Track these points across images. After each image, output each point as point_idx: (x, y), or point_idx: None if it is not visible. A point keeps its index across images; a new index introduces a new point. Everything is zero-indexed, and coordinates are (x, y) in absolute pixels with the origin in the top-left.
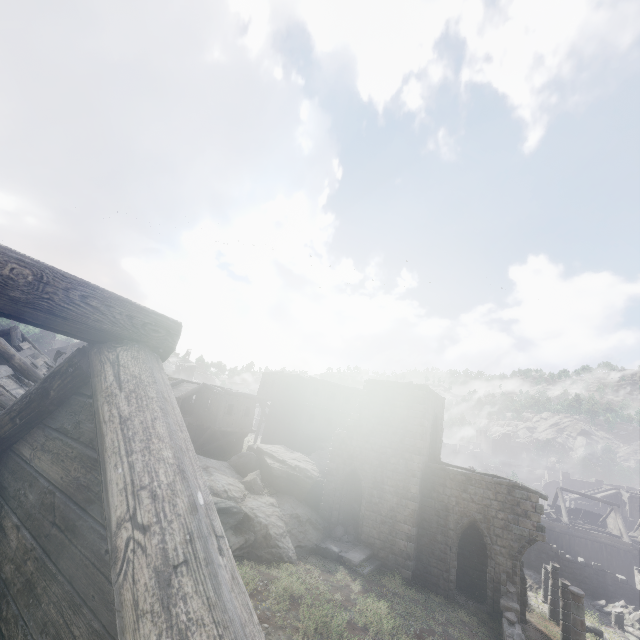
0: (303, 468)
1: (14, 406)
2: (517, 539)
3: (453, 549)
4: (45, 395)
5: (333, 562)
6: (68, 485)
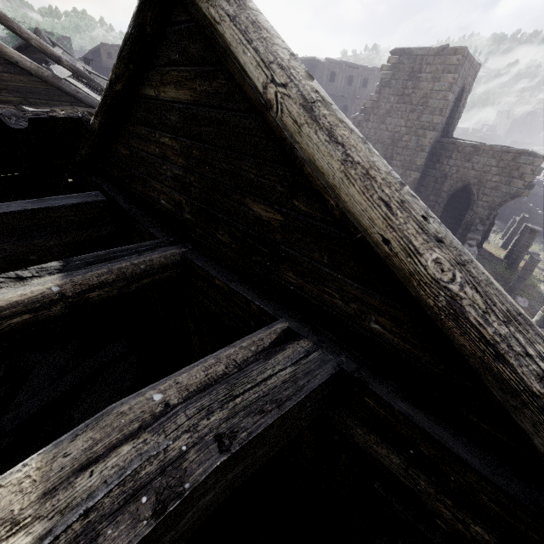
0: None
1: (123, 52)
2: (502, 196)
3: (441, 205)
4: (143, 33)
5: None
6: (199, 98)
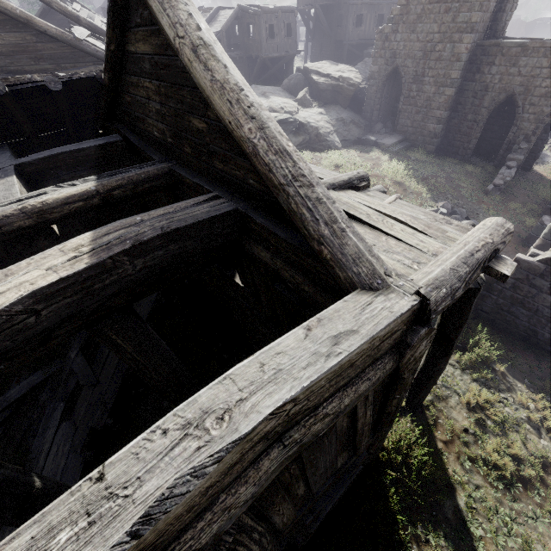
0: (346, 78)
1: (109, 21)
2: None
3: (480, 124)
4: (117, 5)
5: (370, 147)
6: (155, 50)
